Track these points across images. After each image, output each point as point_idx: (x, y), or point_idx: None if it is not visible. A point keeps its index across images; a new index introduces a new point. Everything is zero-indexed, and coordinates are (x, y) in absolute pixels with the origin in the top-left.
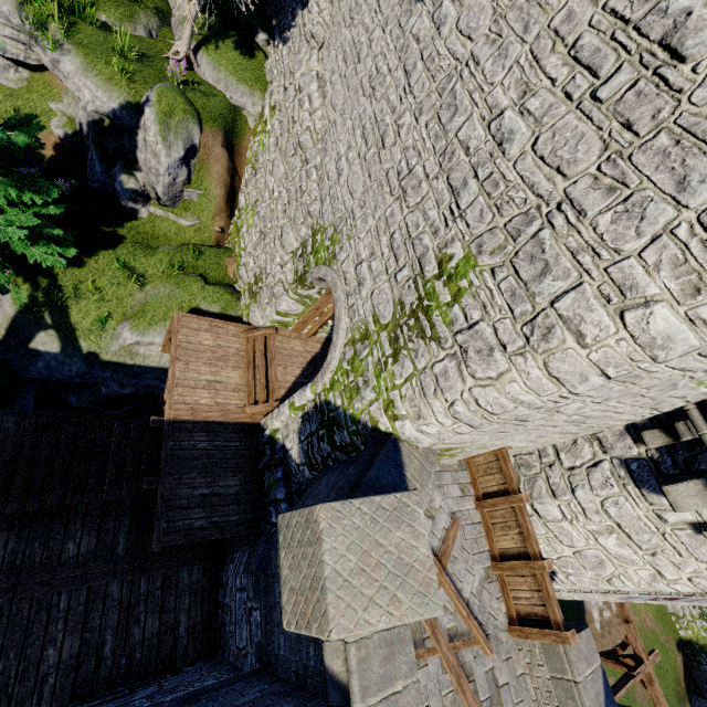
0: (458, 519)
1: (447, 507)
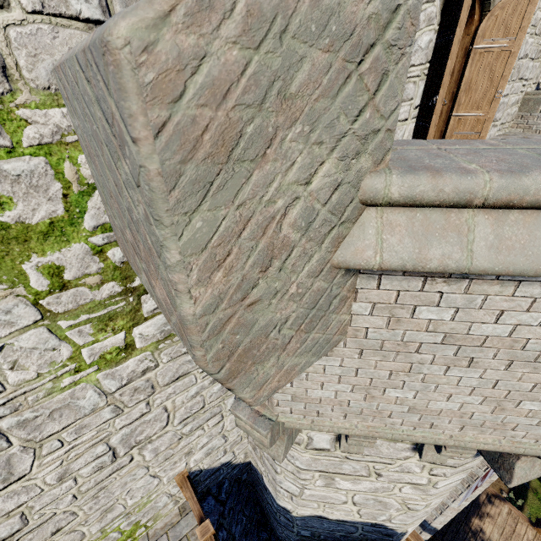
0: None
1: None
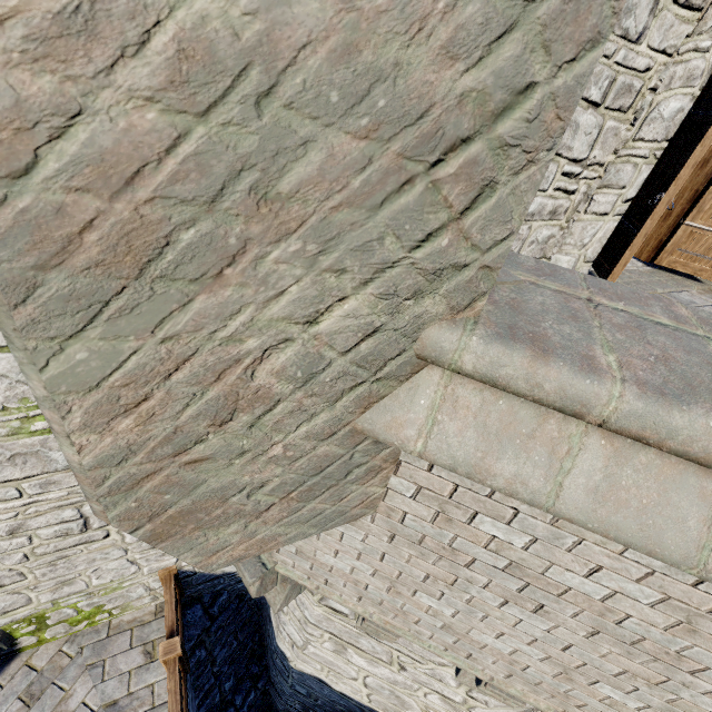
0: (123, 711)
1: (102, 698)
